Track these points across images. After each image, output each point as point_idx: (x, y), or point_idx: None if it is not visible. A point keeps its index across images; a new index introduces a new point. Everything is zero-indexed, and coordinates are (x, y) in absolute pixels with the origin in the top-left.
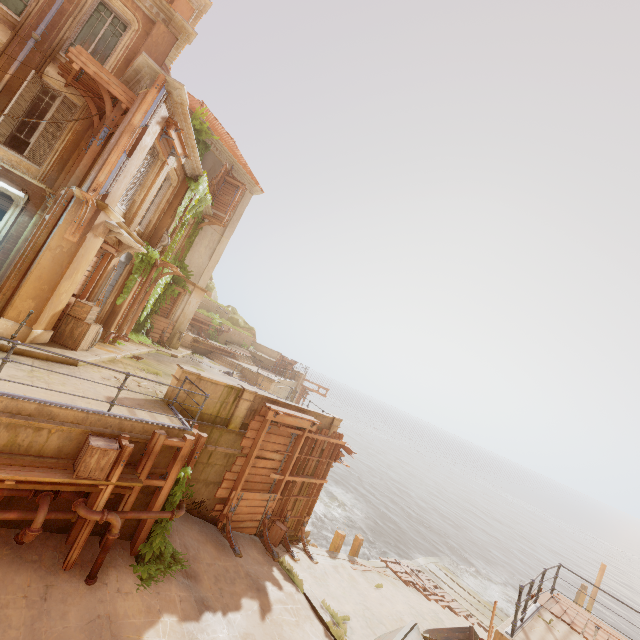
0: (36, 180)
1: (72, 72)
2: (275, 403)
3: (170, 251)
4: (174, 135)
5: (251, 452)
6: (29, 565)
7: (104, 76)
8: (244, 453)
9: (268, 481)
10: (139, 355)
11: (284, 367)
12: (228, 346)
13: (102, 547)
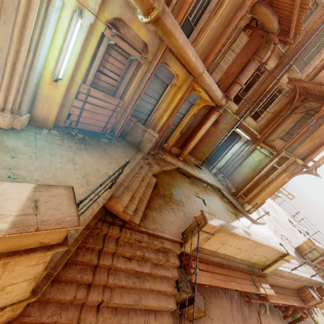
0: (255, 131)
1: (308, 86)
2: None
3: None
4: None
5: None
6: (278, 317)
7: None
8: None
9: None
10: None
11: None
12: None
13: (297, 320)
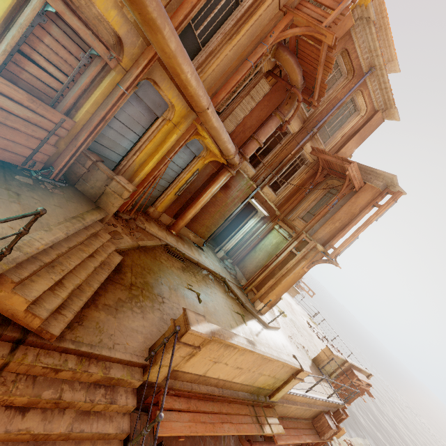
0: (274, 205)
1: (330, 160)
2: (352, 366)
3: None
4: None
5: None
6: None
7: (356, 175)
8: None
9: None
10: None
11: None
12: None
13: None
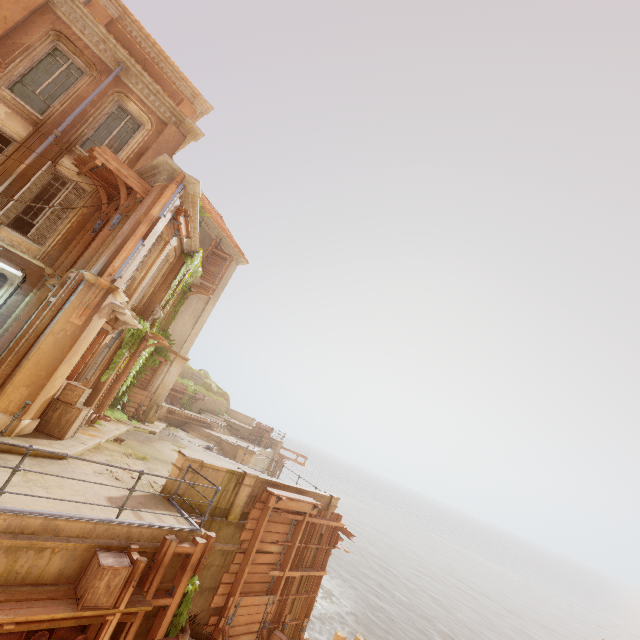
0: (36, 259)
1: (90, 165)
2: (275, 486)
3: (157, 322)
4: (182, 220)
5: (251, 546)
6: None
7: (124, 171)
8: (243, 548)
9: (266, 579)
10: (119, 436)
11: (260, 435)
12: (202, 415)
13: None
